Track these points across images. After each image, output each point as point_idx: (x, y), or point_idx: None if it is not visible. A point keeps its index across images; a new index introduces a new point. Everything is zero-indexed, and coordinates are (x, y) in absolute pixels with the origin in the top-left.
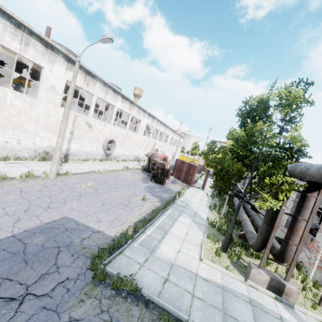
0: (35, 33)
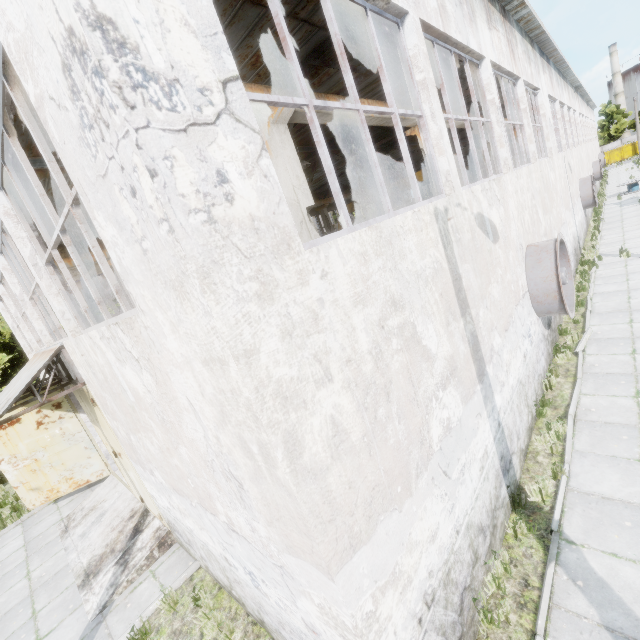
0: (530, 28)
